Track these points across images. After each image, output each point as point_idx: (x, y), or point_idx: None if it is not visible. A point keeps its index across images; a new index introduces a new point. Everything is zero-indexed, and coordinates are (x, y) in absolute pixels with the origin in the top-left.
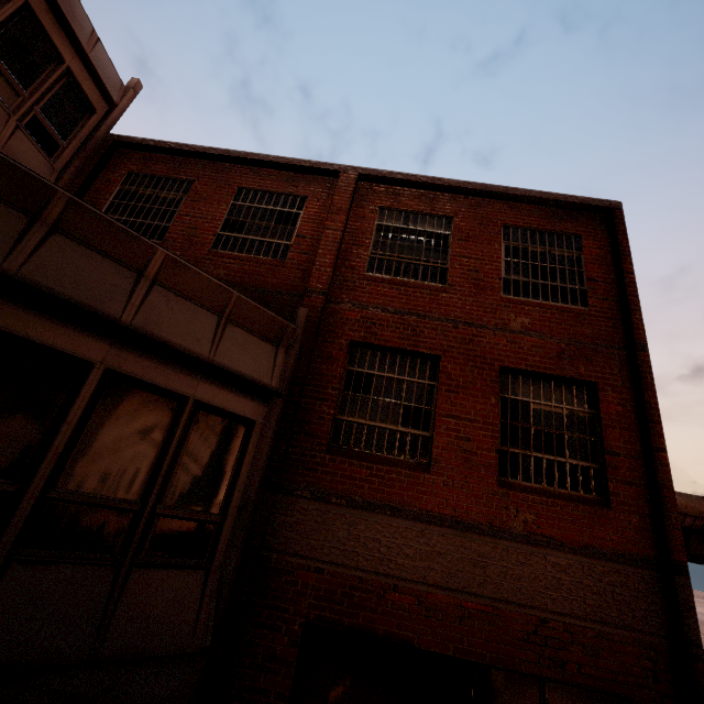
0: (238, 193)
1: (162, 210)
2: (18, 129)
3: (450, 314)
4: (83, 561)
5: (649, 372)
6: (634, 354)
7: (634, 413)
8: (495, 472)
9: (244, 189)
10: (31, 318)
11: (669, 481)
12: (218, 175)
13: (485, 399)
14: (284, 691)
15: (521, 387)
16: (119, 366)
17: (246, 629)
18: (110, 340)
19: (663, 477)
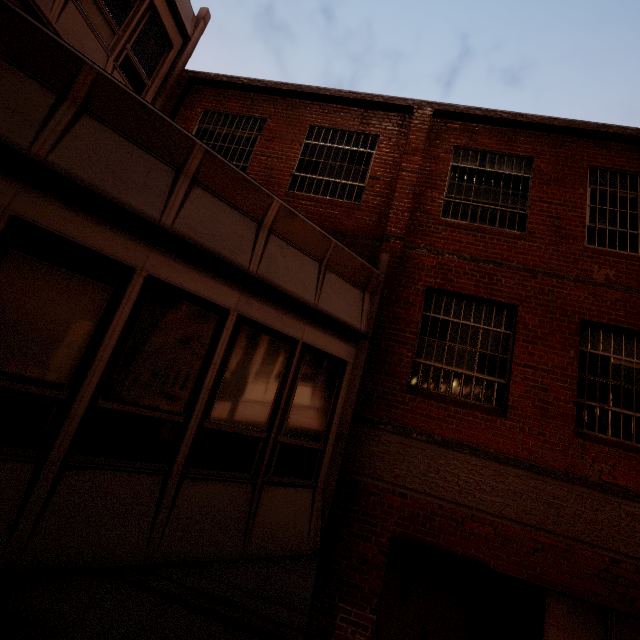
0: (310, 131)
1: (239, 150)
2: (114, 69)
3: (529, 263)
4: (230, 479)
5: None
6: None
7: None
8: (572, 423)
9: (316, 127)
10: (182, 269)
11: None
12: (289, 112)
13: (564, 352)
14: (376, 589)
15: (601, 341)
16: (247, 312)
17: (342, 537)
18: (240, 288)
19: None
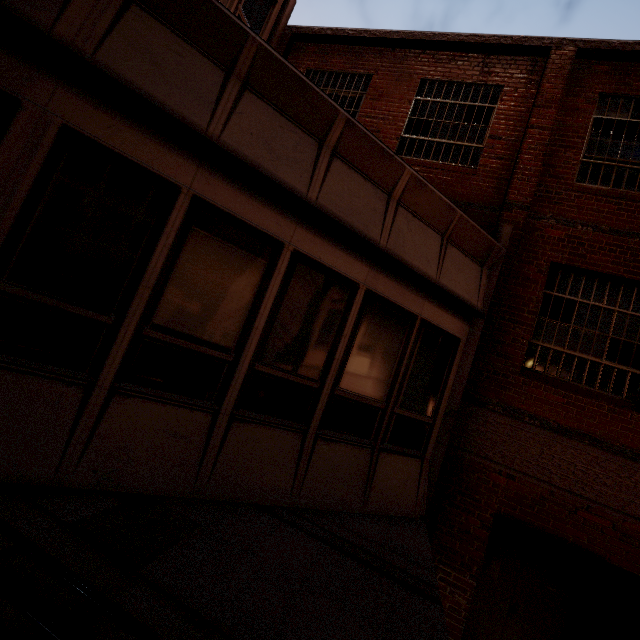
0: (420, 86)
1: None
2: None
3: None
4: (353, 443)
5: None
6: None
7: None
8: None
9: (428, 81)
10: (321, 243)
11: None
12: (397, 65)
13: None
14: (477, 558)
15: None
16: (374, 287)
17: (443, 506)
18: (369, 262)
19: None
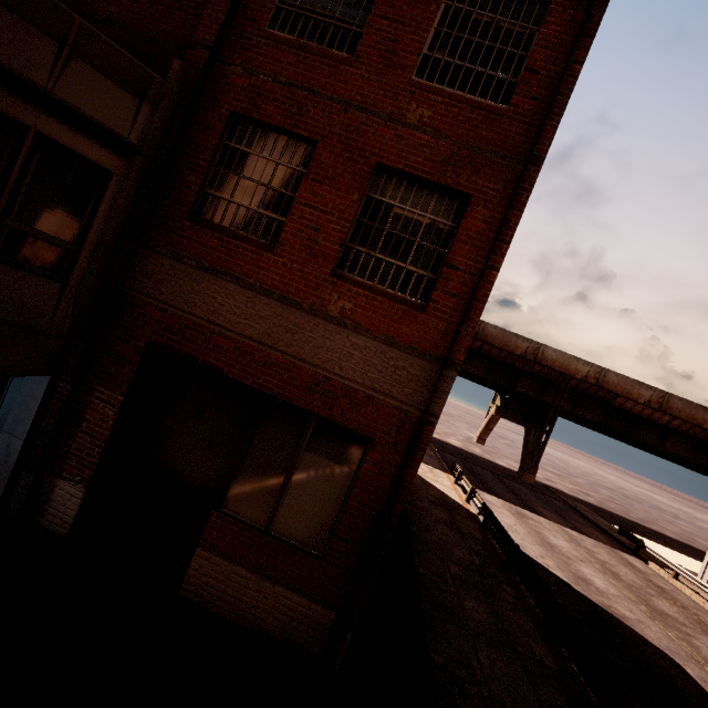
0: None
1: None
2: None
3: (345, 93)
4: None
5: (529, 190)
6: (525, 169)
7: (495, 232)
8: (332, 263)
9: None
10: None
11: (485, 297)
12: None
13: (348, 195)
14: (127, 379)
15: (393, 189)
16: None
17: (106, 338)
18: None
19: (482, 293)
